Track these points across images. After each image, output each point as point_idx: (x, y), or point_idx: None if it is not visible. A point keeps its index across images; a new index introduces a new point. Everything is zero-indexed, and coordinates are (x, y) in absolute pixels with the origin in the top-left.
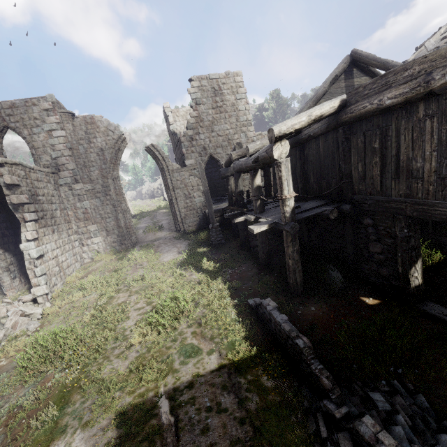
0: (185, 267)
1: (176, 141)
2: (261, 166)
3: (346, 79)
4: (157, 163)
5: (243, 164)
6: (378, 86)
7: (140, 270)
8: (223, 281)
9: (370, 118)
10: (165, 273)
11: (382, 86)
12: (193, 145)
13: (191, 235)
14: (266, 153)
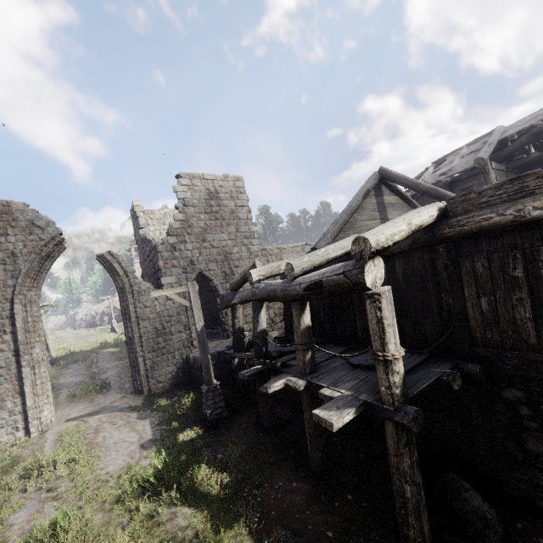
0: (158, 491)
1: (148, 250)
2: (324, 296)
3: (376, 196)
4: (114, 279)
5: (278, 290)
6: (506, 192)
7: (48, 508)
8: (248, 530)
9: (496, 234)
10: (110, 514)
11: (515, 193)
12: (175, 257)
13: (162, 399)
14: (344, 276)
